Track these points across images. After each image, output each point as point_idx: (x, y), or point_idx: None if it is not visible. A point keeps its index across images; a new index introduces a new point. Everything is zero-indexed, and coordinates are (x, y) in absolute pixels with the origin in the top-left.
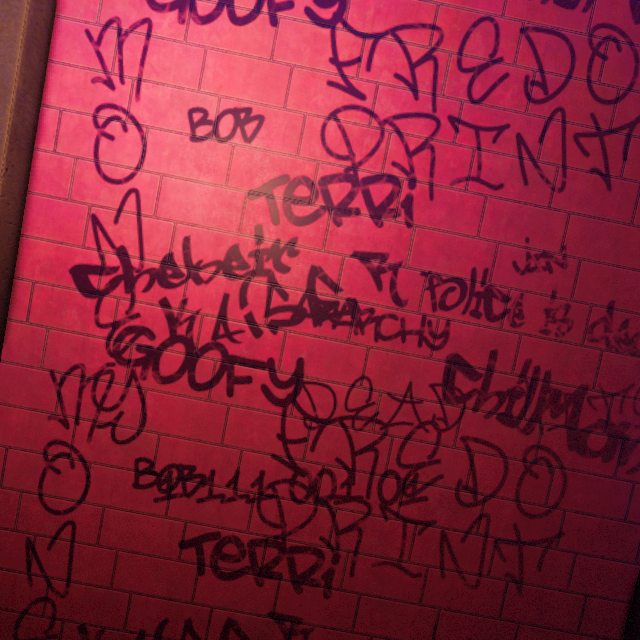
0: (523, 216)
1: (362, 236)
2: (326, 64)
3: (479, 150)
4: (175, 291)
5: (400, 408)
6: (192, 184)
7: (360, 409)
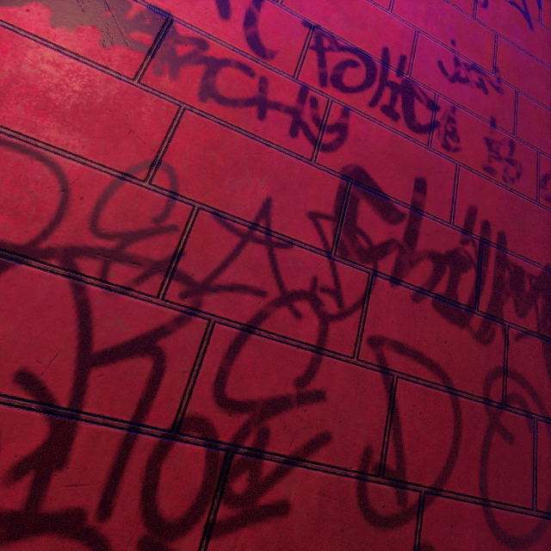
0: (446, 13)
1: None
2: None
3: None
4: None
5: (239, 251)
6: None
7: (134, 236)
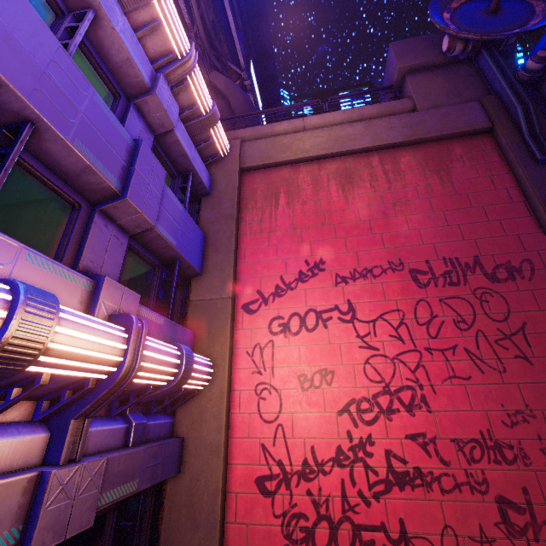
0: (491, 391)
1: (406, 424)
2: (355, 339)
3: (448, 361)
4: (313, 483)
5: None
6: (308, 414)
7: None
